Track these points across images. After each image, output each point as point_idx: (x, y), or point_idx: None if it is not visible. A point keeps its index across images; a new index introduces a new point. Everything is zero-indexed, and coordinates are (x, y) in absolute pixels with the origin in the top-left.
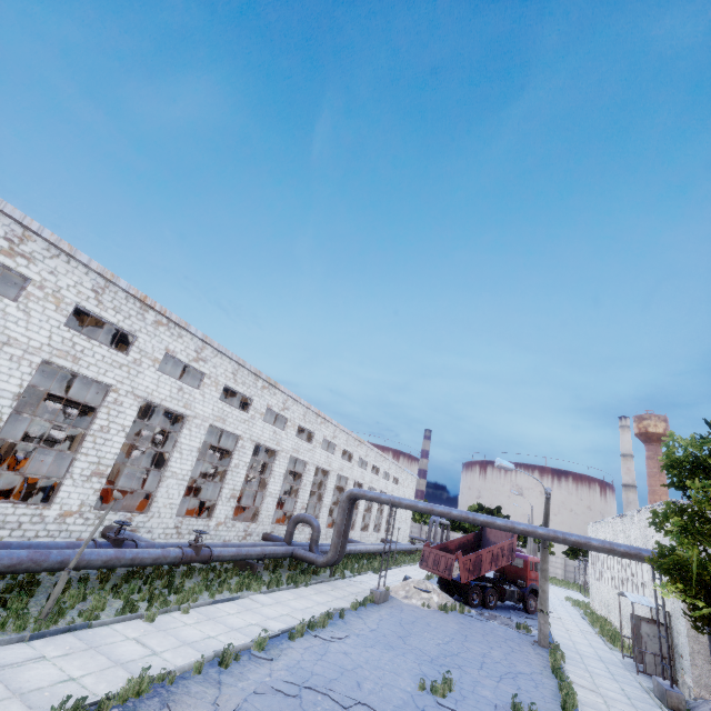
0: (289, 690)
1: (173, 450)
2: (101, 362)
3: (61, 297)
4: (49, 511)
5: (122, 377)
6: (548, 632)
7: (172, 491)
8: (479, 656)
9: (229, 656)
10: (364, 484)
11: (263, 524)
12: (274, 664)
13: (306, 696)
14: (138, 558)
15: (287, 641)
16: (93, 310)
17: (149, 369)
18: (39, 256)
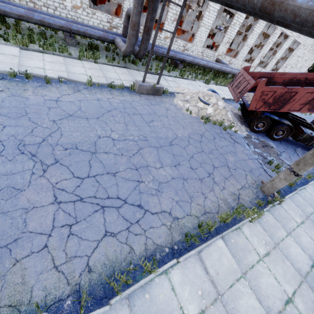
0: None
1: None
2: None
3: None
4: None
5: None
6: (280, 187)
7: None
8: (128, 165)
9: None
10: None
11: None
12: None
13: None
14: None
15: None
16: None
17: None
18: None
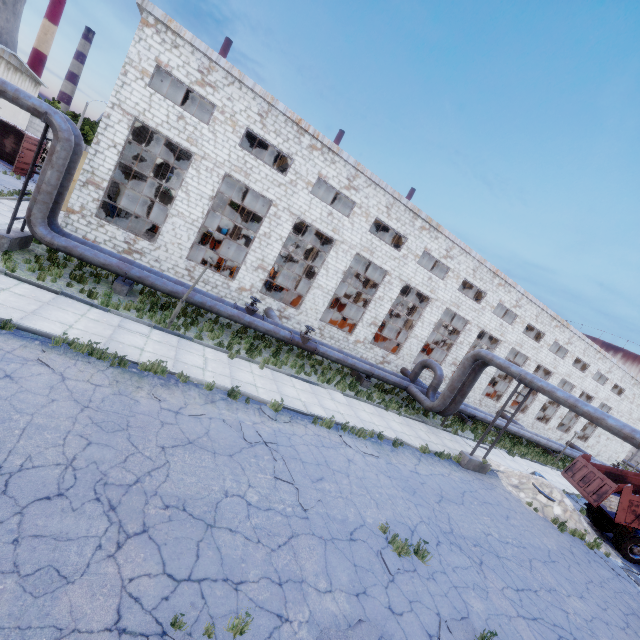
0: (250, 437)
1: (321, 267)
2: (265, 180)
3: (236, 121)
4: (232, 283)
5: (281, 195)
6: None
7: (318, 300)
8: (538, 583)
9: (236, 394)
10: (555, 374)
11: (403, 360)
12: (271, 422)
13: (258, 448)
14: (254, 324)
15: (309, 422)
16: (259, 133)
17: (303, 191)
18: (220, 84)
